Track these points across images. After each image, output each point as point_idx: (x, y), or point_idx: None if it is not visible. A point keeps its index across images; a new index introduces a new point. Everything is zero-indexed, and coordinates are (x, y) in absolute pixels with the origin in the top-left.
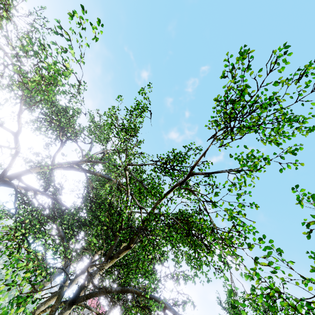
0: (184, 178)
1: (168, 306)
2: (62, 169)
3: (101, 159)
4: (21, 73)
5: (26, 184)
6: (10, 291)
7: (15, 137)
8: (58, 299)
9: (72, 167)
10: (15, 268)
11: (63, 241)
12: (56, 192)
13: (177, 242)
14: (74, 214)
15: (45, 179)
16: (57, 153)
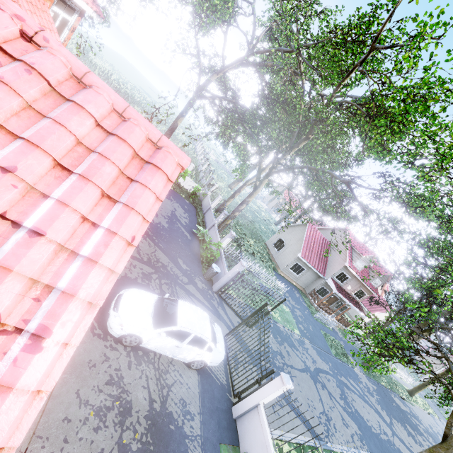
0: (365, 55)
1: (334, 175)
2: (234, 69)
3: (269, 38)
4: (191, 3)
5: (213, 94)
6: (221, 180)
7: (198, 58)
8: (259, 173)
9: (242, 64)
10: (218, 167)
11: (252, 138)
12: (234, 95)
13: (364, 130)
14: (255, 114)
15: (222, 84)
16: (224, 51)
